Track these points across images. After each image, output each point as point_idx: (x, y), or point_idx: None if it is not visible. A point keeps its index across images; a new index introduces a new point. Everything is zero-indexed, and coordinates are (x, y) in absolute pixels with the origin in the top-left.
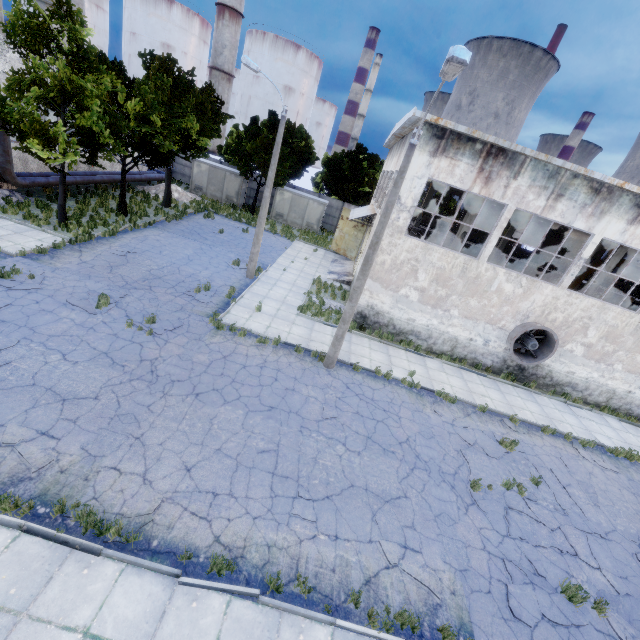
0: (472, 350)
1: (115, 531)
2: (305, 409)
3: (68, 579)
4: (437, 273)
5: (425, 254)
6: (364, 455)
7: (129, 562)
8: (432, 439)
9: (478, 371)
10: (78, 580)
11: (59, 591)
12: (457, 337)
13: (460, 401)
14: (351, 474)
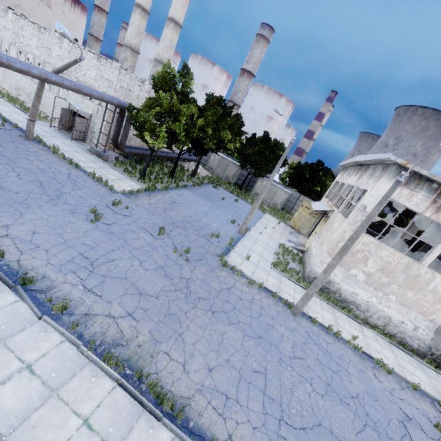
0: (402, 331)
1: (170, 405)
2: (281, 345)
3: (141, 433)
4: (383, 265)
5: (377, 249)
6: (326, 399)
7: (177, 434)
8: (377, 402)
9: (405, 349)
10: (147, 436)
11: (136, 440)
12: (391, 317)
13: (394, 373)
14: (318, 413)
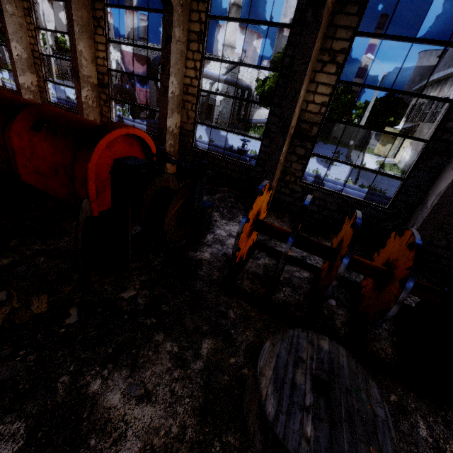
0: None
1: (378, 192)
2: None
3: None
4: None
5: None
6: None
7: None
8: None
9: None
10: None
11: None
12: None
13: None
14: None
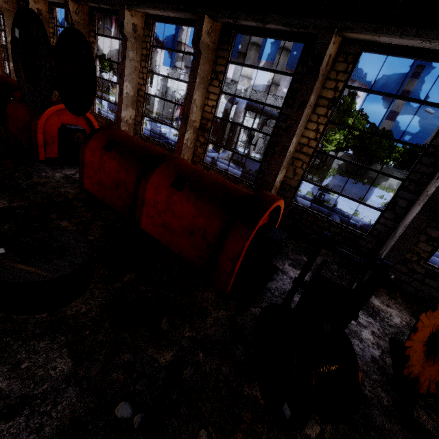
0: None
1: None
2: None
3: None
4: None
5: None
6: None
7: None
8: None
9: None
10: None
11: None
12: None
13: None
14: None
